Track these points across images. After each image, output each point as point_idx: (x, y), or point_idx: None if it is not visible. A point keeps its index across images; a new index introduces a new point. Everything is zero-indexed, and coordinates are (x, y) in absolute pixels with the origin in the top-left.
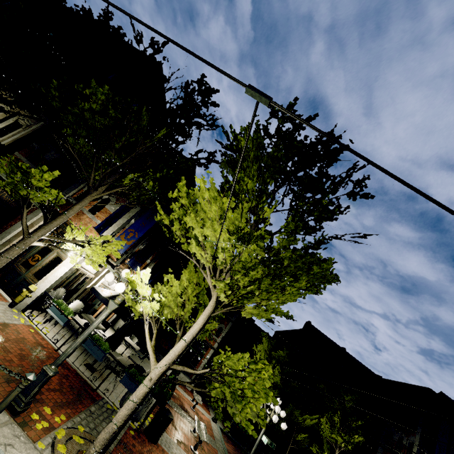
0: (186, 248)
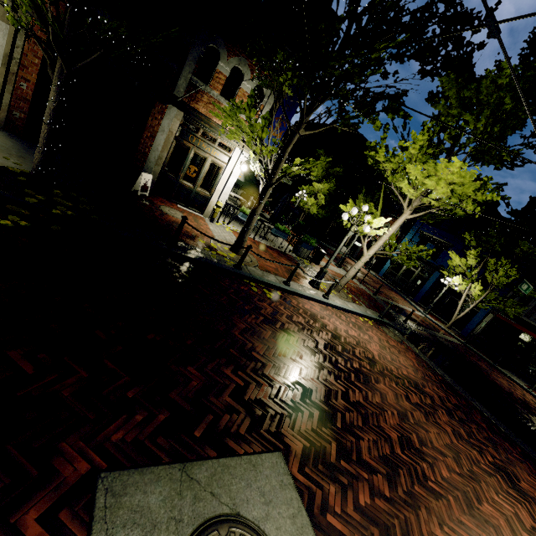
0: (390, 180)
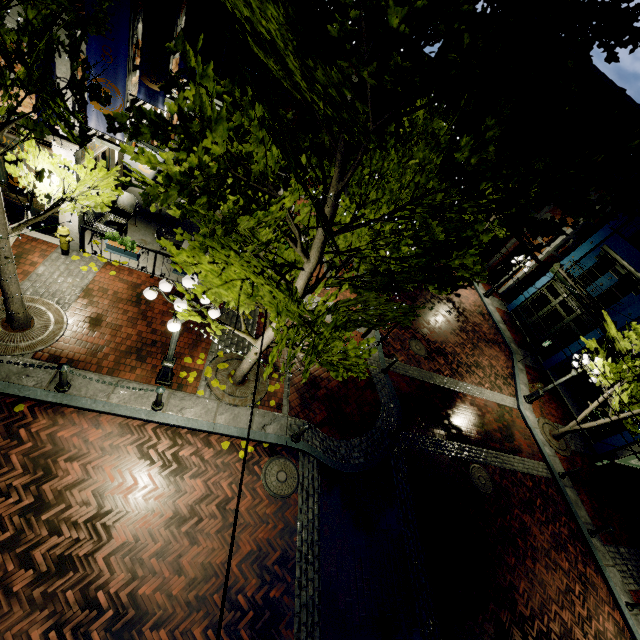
0: None
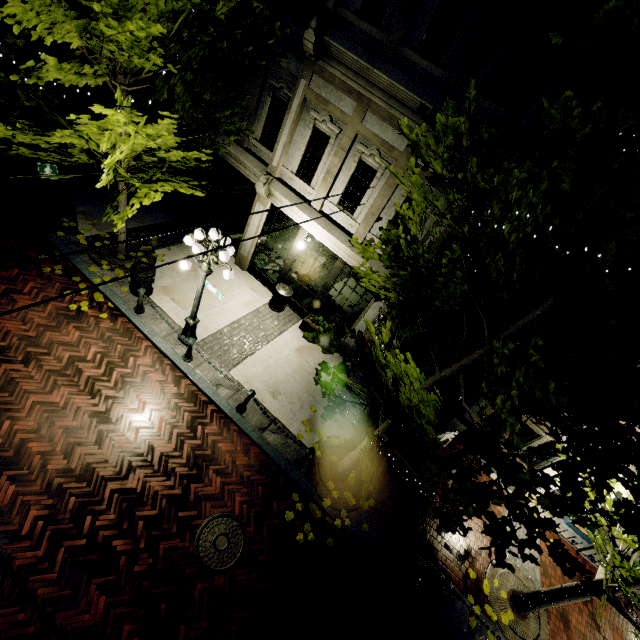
0: None
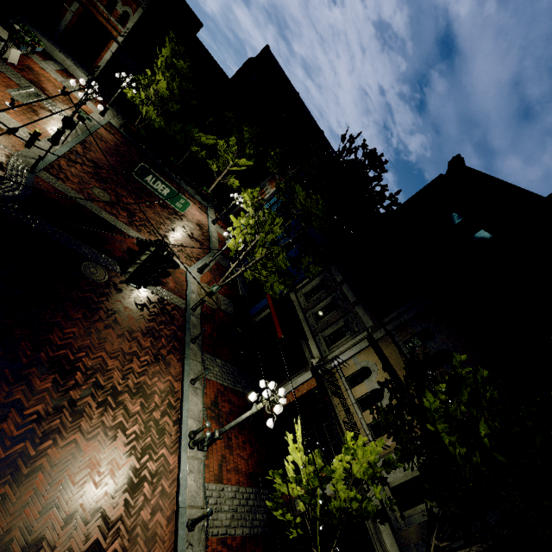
0: None
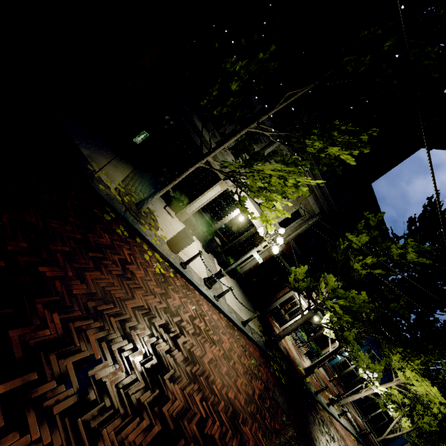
0: (392, 366)
